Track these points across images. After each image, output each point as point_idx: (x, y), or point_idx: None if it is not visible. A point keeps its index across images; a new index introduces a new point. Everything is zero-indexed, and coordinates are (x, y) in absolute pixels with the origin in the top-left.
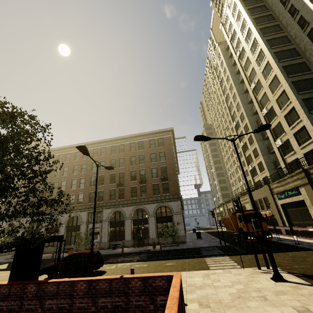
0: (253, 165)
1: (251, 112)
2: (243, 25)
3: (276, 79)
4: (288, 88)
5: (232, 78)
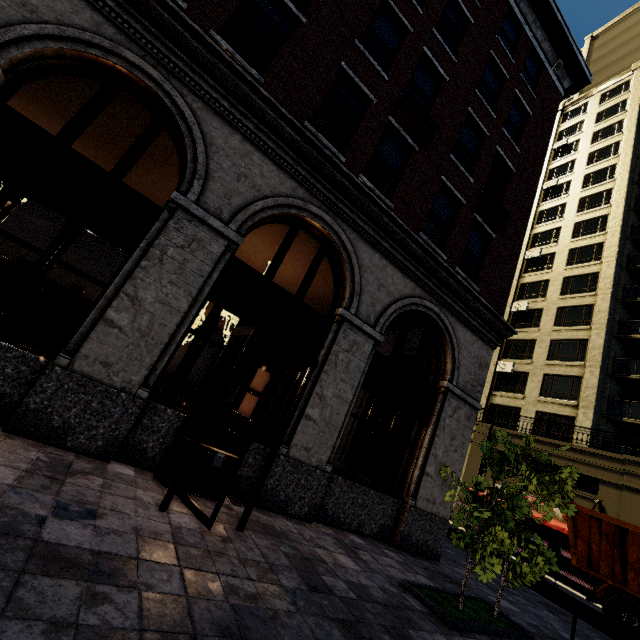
0: (521, 366)
1: (623, 260)
2: None
3: None
4: None
5: (632, 156)
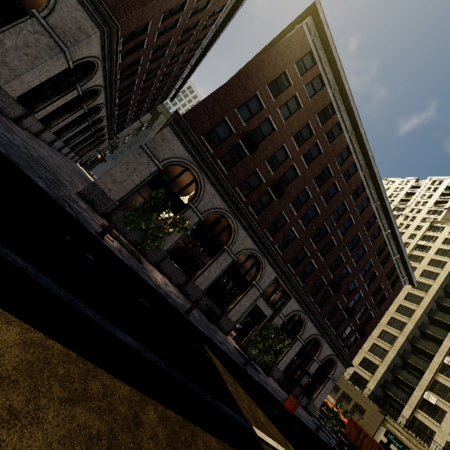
0: None
1: (419, 323)
2: None
3: None
4: None
5: (447, 275)
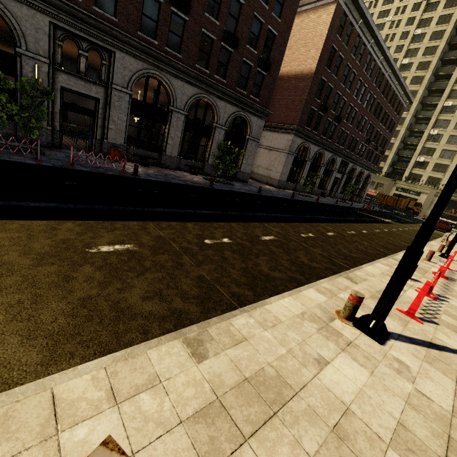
0: None
1: (415, 112)
2: None
3: None
4: None
5: (437, 60)
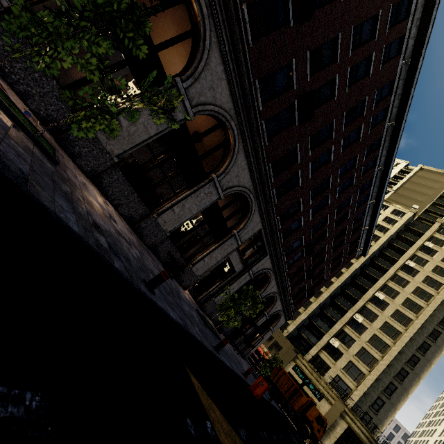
0: None
1: (343, 283)
2: (443, 270)
3: (395, 332)
4: (394, 354)
5: (378, 248)
